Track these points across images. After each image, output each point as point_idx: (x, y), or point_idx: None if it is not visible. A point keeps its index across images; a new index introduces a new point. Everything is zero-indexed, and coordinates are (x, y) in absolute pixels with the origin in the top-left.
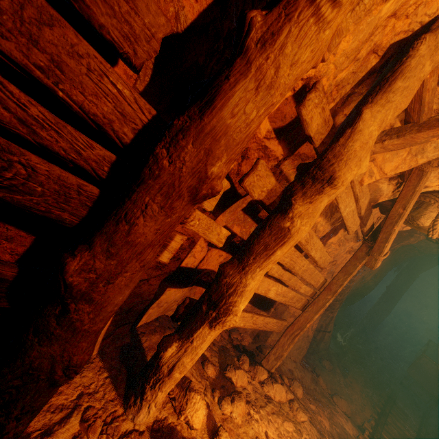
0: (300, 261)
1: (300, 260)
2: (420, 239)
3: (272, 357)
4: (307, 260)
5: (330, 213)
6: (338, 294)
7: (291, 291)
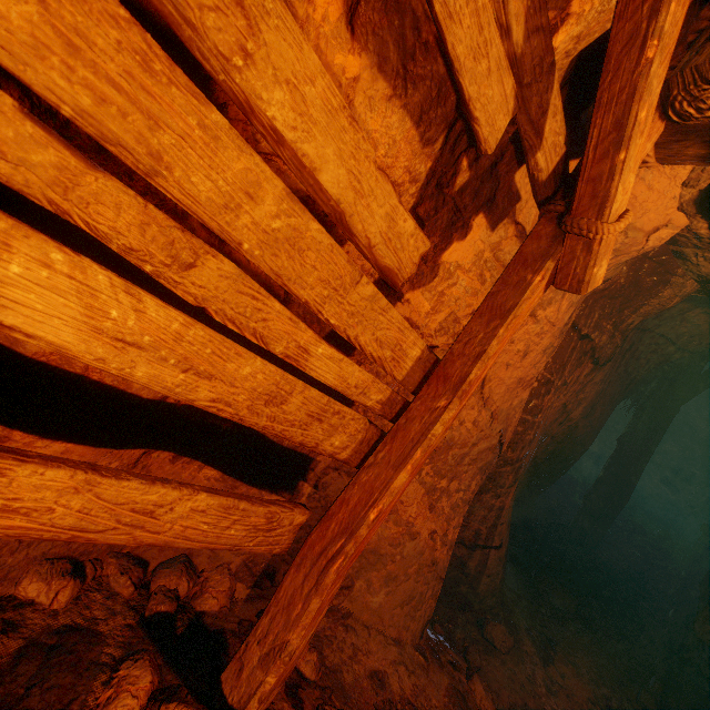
0: (204, 137)
1: (189, 118)
2: (687, 292)
3: (254, 652)
4: (270, 170)
5: (397, 51)
6: (507, 446)
7: (240, 350)
